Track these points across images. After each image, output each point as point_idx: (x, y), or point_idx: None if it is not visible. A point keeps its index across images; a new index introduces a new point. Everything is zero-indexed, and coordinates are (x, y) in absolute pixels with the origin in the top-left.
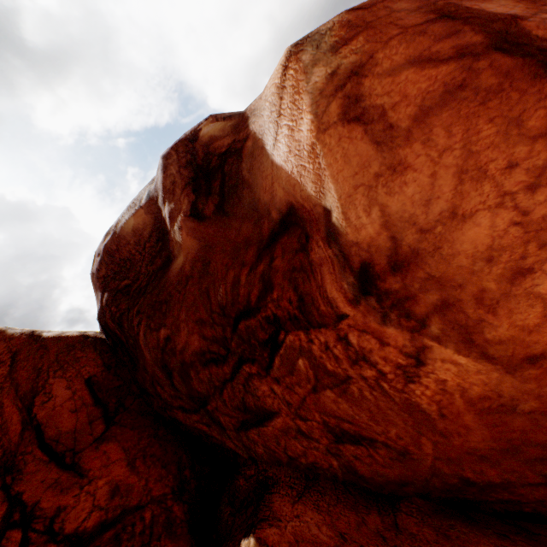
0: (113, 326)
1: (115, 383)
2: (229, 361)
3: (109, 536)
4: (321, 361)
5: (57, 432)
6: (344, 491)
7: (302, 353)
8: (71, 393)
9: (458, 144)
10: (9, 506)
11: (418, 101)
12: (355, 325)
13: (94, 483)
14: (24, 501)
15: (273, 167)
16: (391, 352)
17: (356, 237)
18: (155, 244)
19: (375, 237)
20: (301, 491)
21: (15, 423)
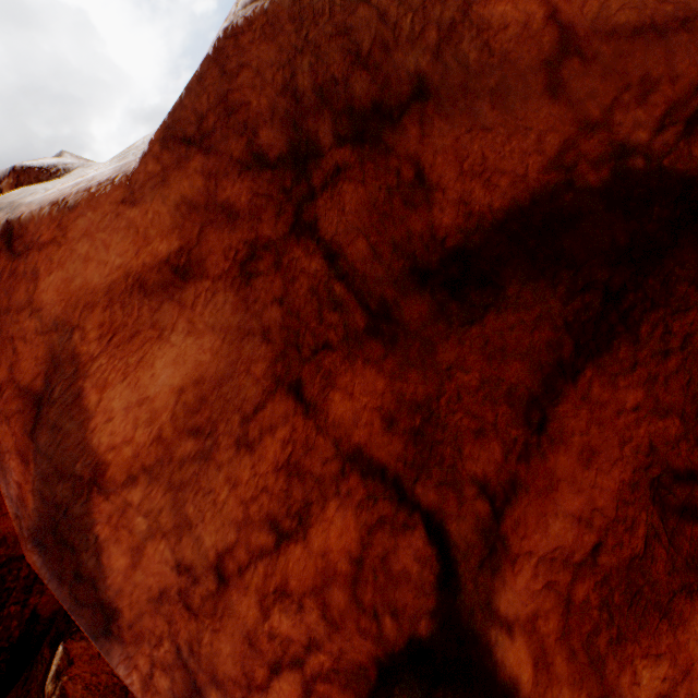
0: None
1: None
2: None
3: None
4: None
5: None
6: None
7: None
8: None
9: None
10: None
11: None
12: None
13: None
14: None
15: None
16: None
17: None
18: None
19: None
20: None
21: None
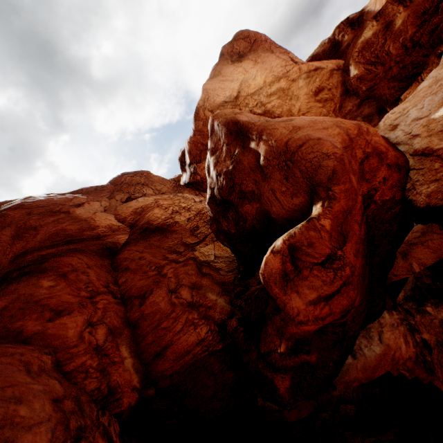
0: None
1: None
2: None
3: None
4: None
5: None
6: None
7: None
8: None
9: None
10: None
11: None
12: None
13: None
14: None
15: (374, 12)
16: None
17: None
18: (330, 51)
19: None
20: None
21: None
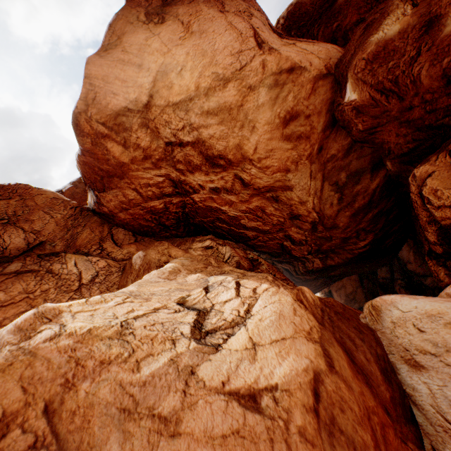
0: None
1: None
2: None
3: None
4: None
5: None
6: None
7: None
8: None
9: None
10: None
11: None
12: None
13: None
14: None
15: None
16: None
17: None
18: (321, 2)
19: None
20: None
21: None
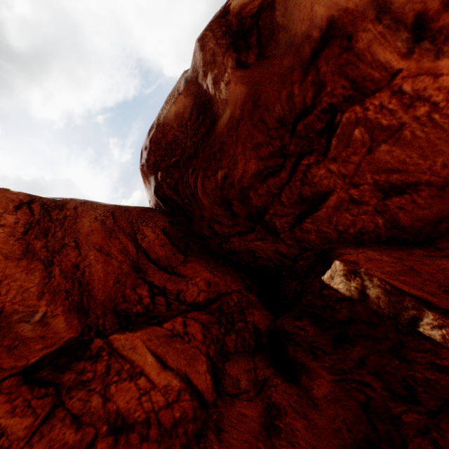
0: (170, 194)
1: (179, 235)
2: (286, 167)
3: (214, 307)
4: (376, 122)
5: (156, 256)
6: (386, 246)
7: (358, 123)
8: (156, 236)
9: None
10: (149, 286)
11: None
12: (409, 74)
13: (193, 280)
14: (156, 285)
15: None
16: (444, 80)
17: None
18: (195, 121)
19: None
20: (356, 247)
21: (131, 248)
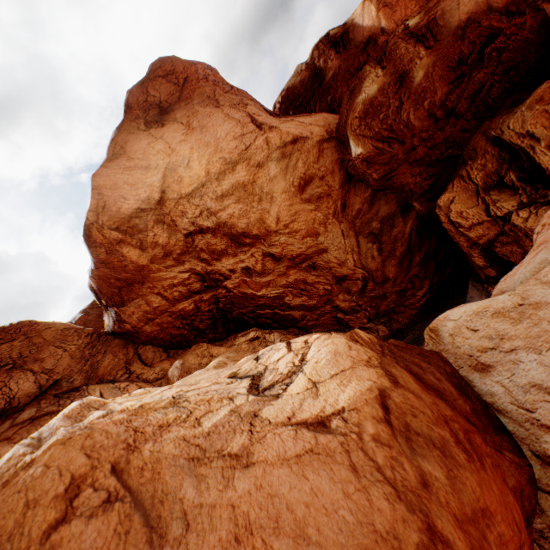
0: None
1: None
2: None
3: None
4: None
5: None
6: None
7: None
8: None
9: (403, 5)
10: None
11: (395, 0)
12: None
13: None
14: None
15: (363, 29)
16: None
17: (389, 29)
18: (311, 83)
19: (393, 27)
20: None
21: None
